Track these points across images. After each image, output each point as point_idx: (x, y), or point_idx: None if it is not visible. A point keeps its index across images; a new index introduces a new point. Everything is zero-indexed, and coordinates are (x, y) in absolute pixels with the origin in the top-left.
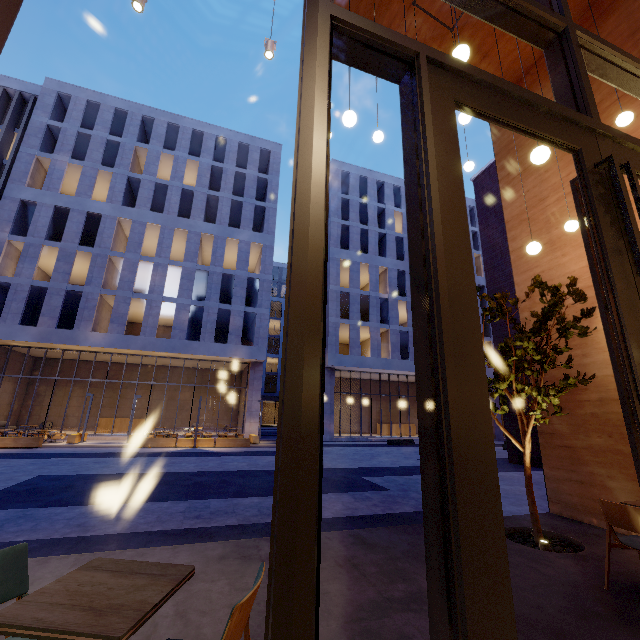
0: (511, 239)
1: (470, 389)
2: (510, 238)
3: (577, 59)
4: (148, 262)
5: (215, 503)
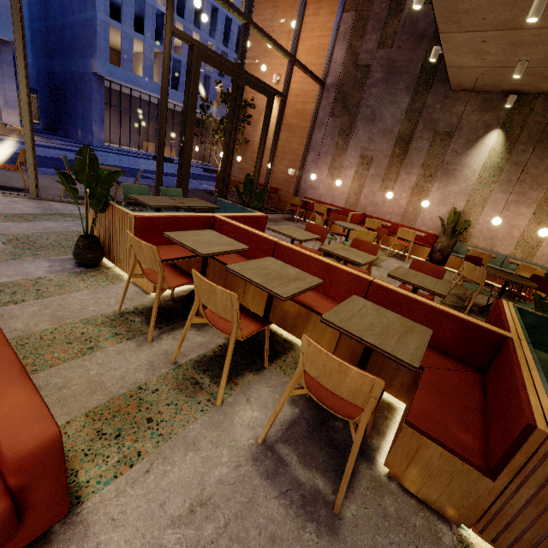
0: (249, 49)
1: (190, 140)
2: (249, 48)
3: (246, 41)
4: None
5: (48, 170)
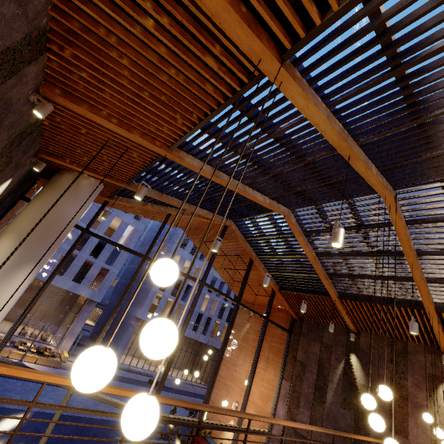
0: (221, 368)
1: None
2: (221, 367)
3: None
4: None
5: None
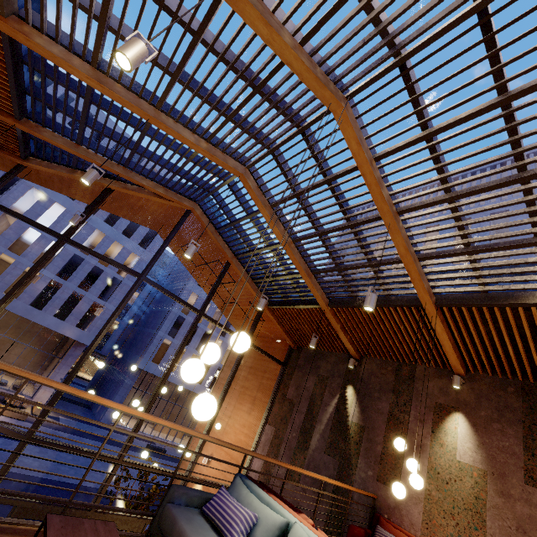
0: None
1: None
2: None
3: (107, 481)
4: (37, 231)
5: None
